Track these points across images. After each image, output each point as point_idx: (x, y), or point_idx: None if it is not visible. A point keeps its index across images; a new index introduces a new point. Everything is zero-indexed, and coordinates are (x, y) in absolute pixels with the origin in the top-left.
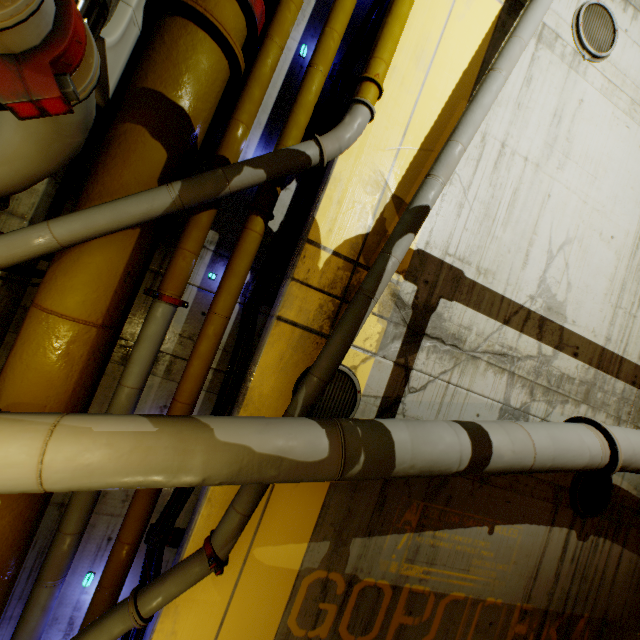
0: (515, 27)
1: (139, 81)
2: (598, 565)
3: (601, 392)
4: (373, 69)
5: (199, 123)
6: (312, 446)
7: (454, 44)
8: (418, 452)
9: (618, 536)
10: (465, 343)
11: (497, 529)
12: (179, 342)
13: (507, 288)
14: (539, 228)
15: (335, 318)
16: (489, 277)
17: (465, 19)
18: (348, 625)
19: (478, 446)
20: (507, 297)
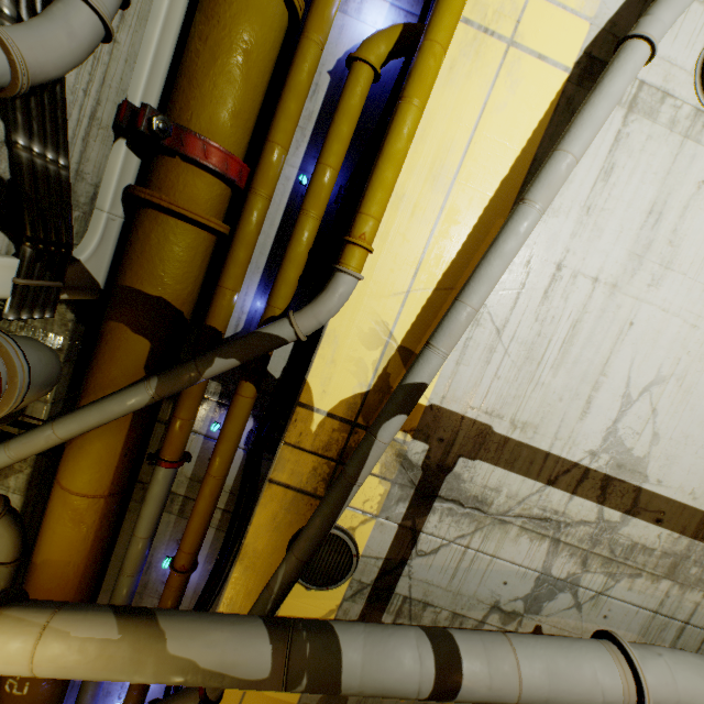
0: (565, 132)
1: (121, 277)
2: None
3: (698, 567)
4: (358, 228)
5: (182, 301)
6: (254, 665)
7: (489, 146)
8: (368, 680)
9: None
10: (491, 505)
11: None
12: (190, 485)
13: (555, 443)
14: (611, 367)
15: (331, 480)
16: (529, 431)
17: (507, 108)
18: None
19: (443, 678)
20: (554, 453)
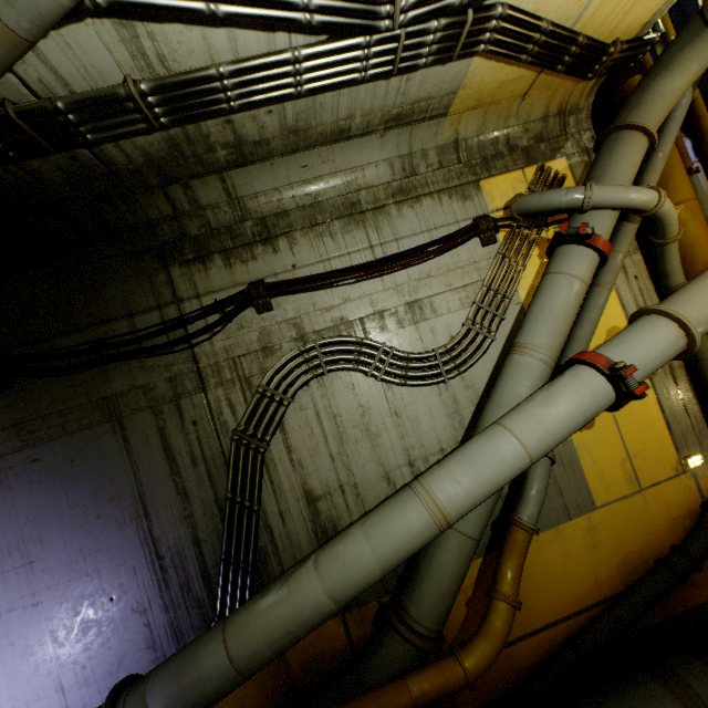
0: None
1: None
2: None
3: None
4: None
5: None
6: None
7: None
8: None
9: None
10: None
11: None
12: None
13: None
14: None
15: None
16: None
17: None
18: None
19: None
20: None
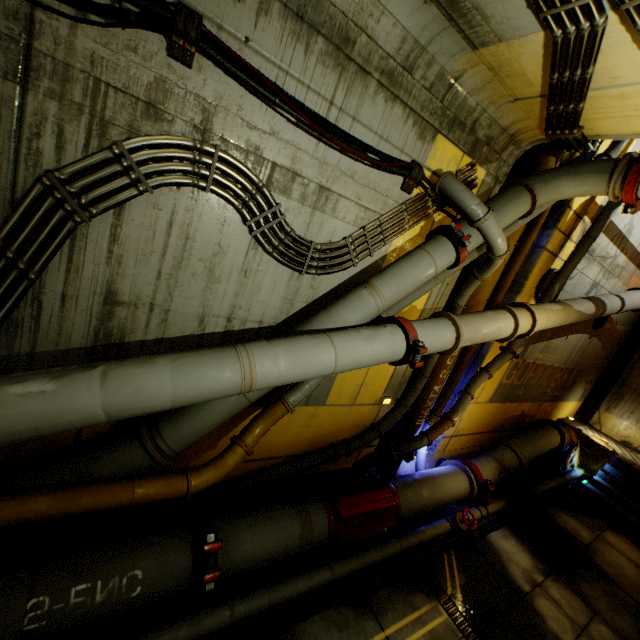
0: None
1: None
2: (588, 349)
3: (624, 271)
4: None
5: None
6: (591, 309)
7: None
8: (610, 308)
9: (599, 336)
10: (594, 253)
11: (568, 337)
12: None
13: (619, 222)
14: None
15: (561, 246)
16: (616, 217)
17: None
18: (516, 378)
19: (622, 304)
20: (617, 227)
